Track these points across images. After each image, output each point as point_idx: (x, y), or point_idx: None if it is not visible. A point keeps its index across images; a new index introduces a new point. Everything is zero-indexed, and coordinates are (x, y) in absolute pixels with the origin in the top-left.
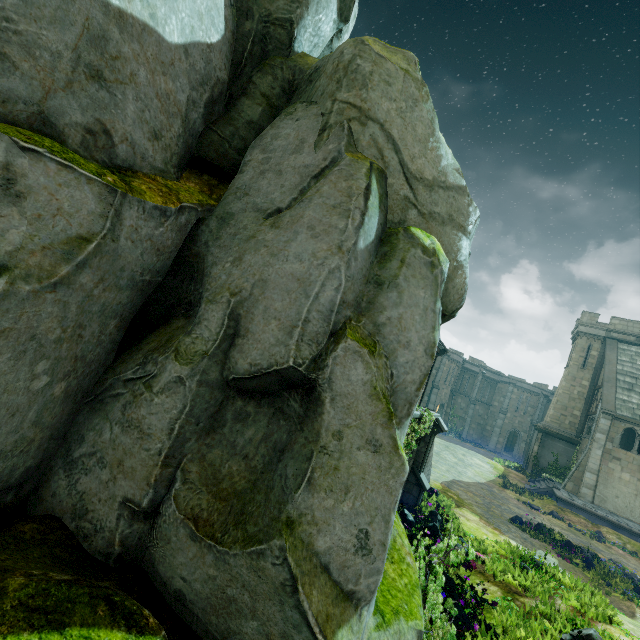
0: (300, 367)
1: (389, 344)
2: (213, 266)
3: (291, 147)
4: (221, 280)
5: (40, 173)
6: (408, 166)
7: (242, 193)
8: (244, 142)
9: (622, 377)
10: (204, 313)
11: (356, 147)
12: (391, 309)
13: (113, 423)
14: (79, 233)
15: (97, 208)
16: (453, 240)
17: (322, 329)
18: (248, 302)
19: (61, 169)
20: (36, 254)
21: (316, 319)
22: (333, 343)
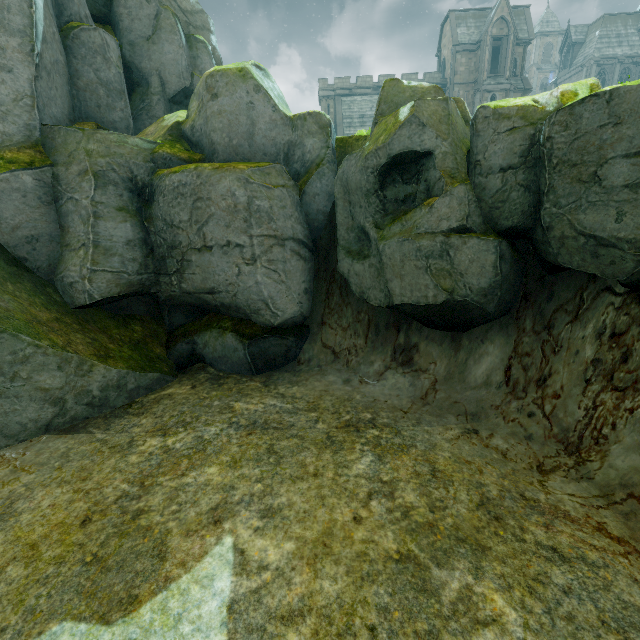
0: (188, 87)
1: None
2: (141, 64)
3: (137, 6)
4: (148, 68)
5: (107, 38)
6: (181, 7)
7: (130, 31)
8: (103, 1)
9: (346, 120)
10: (151, 80)
11: (162, 3)
12: (201, 66)
13: (147, 120)
14: (118, 55)
15: (116, 47)
16: (208, 37)
17: (187, 75)
18: (162, 72)
19: (108, 36)
20: (118, 63)
21: (184, 72)
22: (192, 78)
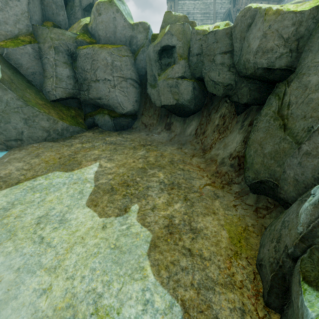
0: (91, 3)
1: None
2: None
3: None
4: None
5: None
6: None
7: None
8: None
9: None
10: None
11: None
12: None
13: (74, 20)
14: None
15: None
16: None
17: None
18: None
19: None
20: None
21: None
22: None
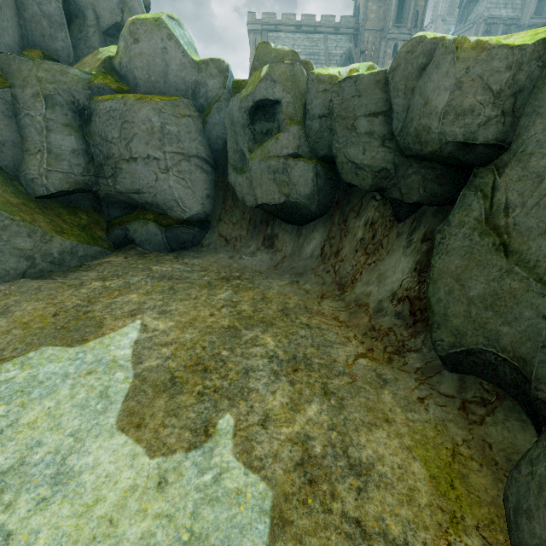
0: (119, 22)
1: (134, 14)
2: None
3: None
4: (84, 2)
5: None
6: None
7: None
8: None
9: None
10: (87, 13)
11: None
12: (130, 3)
13: (85, 49)
14: None
15: None
16: None
17: (118, 11)
18: (96, 7)
19: None
20: None
21: (116, 8)
22: (122, 15)
